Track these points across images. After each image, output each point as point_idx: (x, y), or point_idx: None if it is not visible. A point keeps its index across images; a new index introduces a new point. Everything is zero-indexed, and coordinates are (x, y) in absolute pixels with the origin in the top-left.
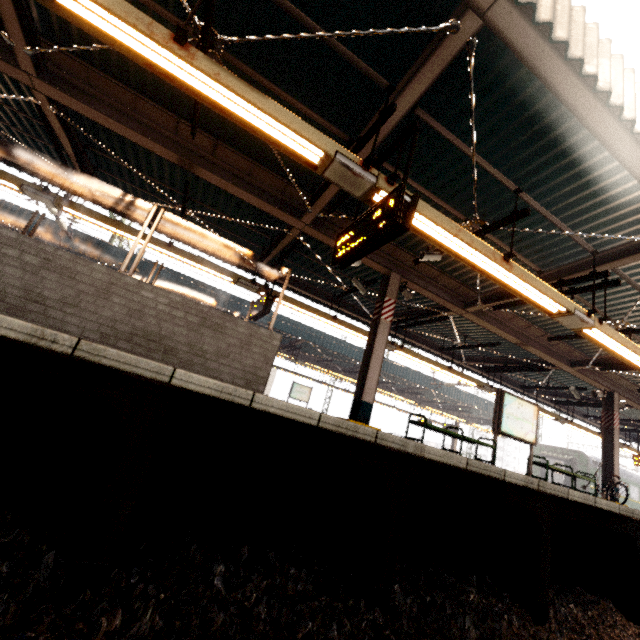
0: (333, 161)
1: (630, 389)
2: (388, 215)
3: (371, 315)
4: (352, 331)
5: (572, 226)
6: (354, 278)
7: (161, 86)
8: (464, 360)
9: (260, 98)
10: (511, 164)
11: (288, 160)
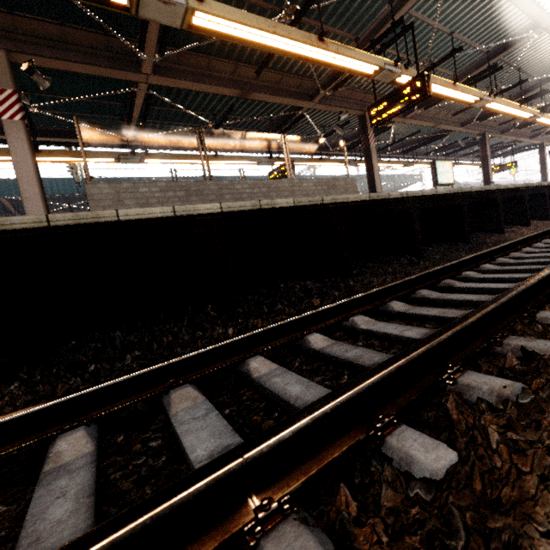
0: (383, 70)
1: (493, 126)
2: (418, 92)
3: (326, 147)
4: (332, 163)
5: (477, 41)
6: (335, 126)
7: (230, 46)
8: (388, 152)
9: (353, 52)
10: (449, 18)
11: (307, 63)
